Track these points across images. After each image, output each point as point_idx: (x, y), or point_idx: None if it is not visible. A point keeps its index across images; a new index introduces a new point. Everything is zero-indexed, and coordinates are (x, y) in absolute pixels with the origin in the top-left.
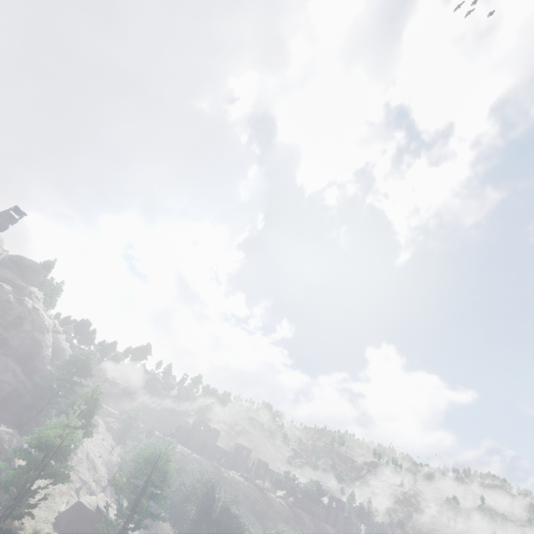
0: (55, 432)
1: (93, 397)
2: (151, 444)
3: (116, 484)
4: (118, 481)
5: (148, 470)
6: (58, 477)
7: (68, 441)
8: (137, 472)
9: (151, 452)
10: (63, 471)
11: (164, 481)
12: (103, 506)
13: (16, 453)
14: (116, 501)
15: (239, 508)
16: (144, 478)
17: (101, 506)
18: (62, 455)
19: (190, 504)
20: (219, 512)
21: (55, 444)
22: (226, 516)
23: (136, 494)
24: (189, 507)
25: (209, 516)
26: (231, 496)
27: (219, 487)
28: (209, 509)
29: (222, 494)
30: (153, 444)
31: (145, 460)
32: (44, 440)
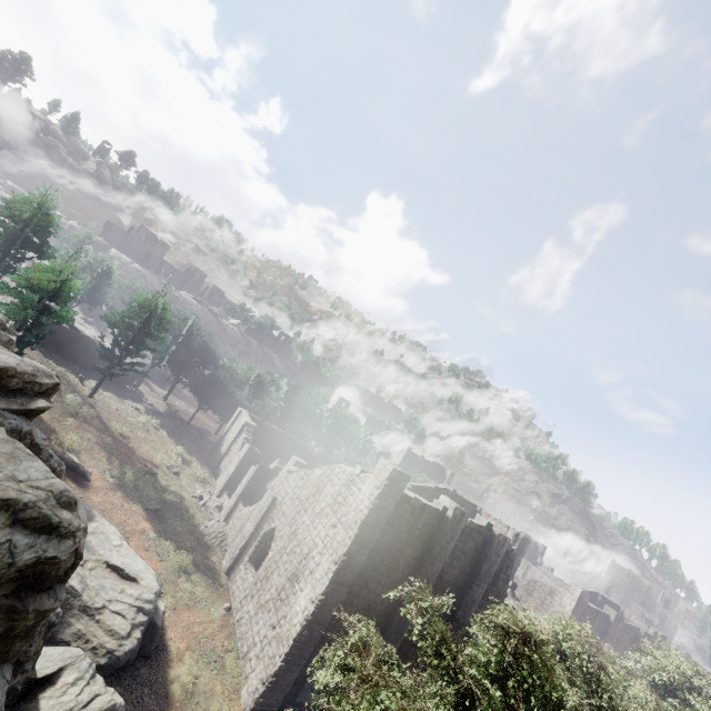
0: (52, 277)
1: (45, 212)
2: (104, 261)
3: (113, 323)
4: (115, 321)
5: (146, 316)
6: (67, 319)
7: (70, 288)
8: (135, 316)
9: (149, 301)
10: (71, 314)
11: (164, 327)
12: (76, 325)
13: (10, 291)
14: (115, 336)
15: (216, 345)
16: (143, 322)
17: (75, 326)
18: (67, 300)
19: (168, 335)
20: (199, 346)
21: (55, 289)
22: (205, 350)
23: (136, 334)
24: (167, 337)
25: (188, 347)
26: (210, 335)
27: (200, 327)
28: (188, 342)
29: (203, 333)
30: (107, 262)
31: (143, 308)
32: (41, 283)
